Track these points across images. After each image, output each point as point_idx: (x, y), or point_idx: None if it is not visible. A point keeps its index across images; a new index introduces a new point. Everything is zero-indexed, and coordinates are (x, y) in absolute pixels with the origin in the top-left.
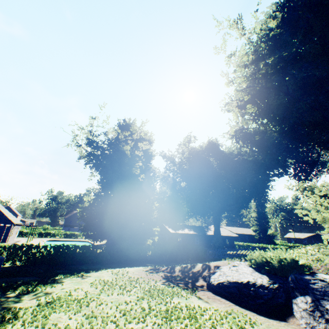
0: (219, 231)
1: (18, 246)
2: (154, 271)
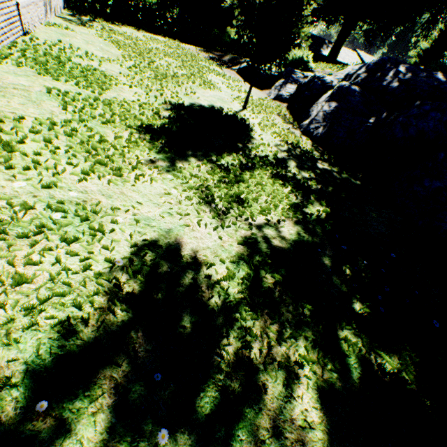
0: (337, 53)
1: None
2: (206, 52)
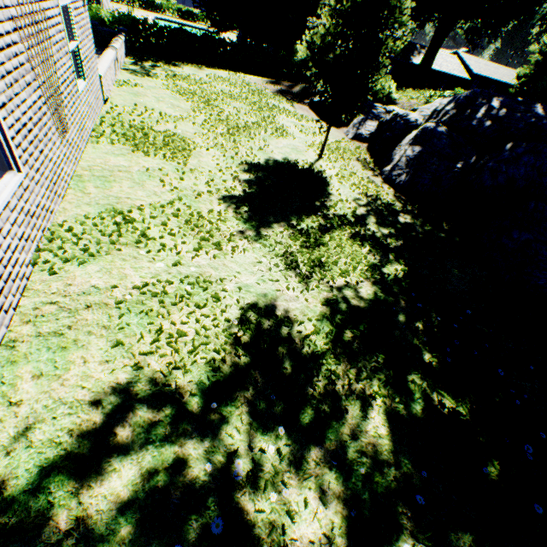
0: (431, 61)
1: (126, 20)
2: (274, 84)
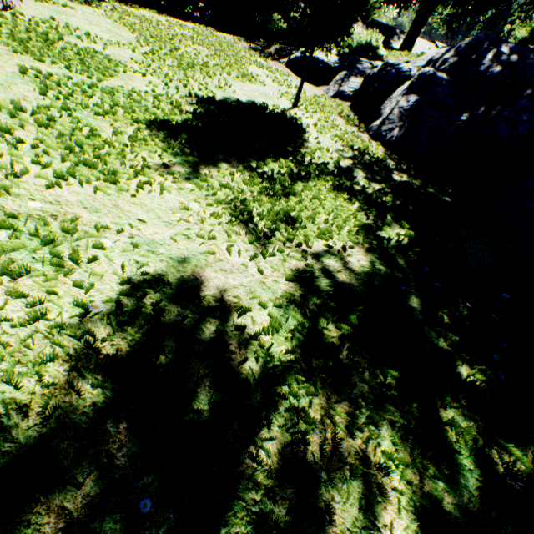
0: (411, 45)
1: None
2: (247, 42)
